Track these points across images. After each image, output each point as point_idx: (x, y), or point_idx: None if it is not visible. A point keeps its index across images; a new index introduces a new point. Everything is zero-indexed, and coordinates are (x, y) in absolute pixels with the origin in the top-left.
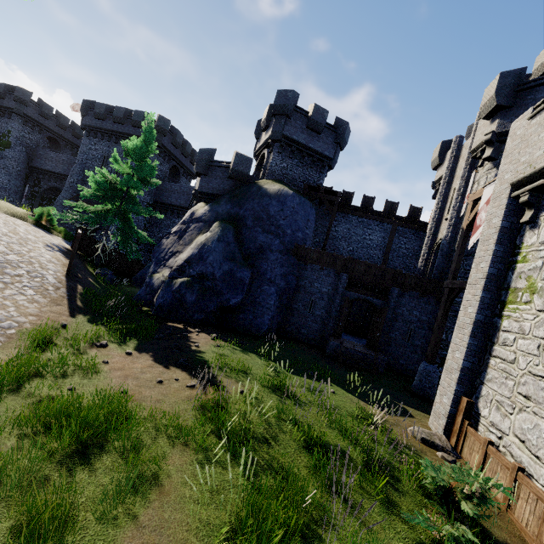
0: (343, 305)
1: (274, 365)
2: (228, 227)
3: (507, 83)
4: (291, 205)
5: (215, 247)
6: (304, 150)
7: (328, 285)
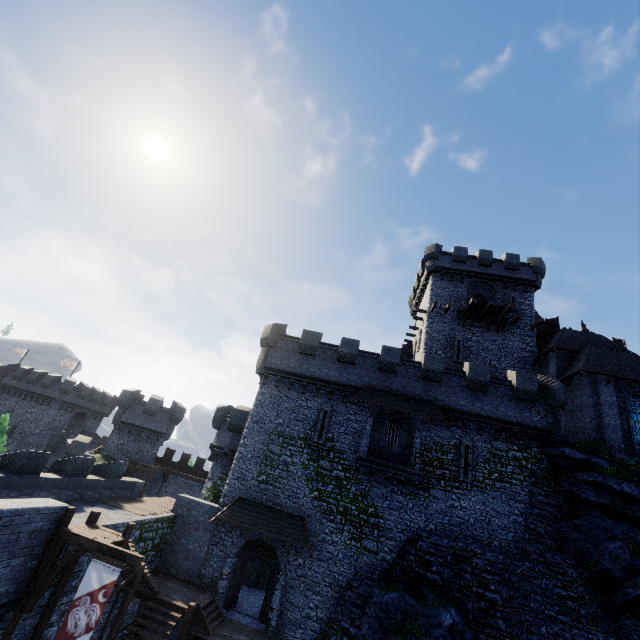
0: None
1: None
2: None
3: (219, 414)
4: None
5: None
6: (139, 430)
7: None
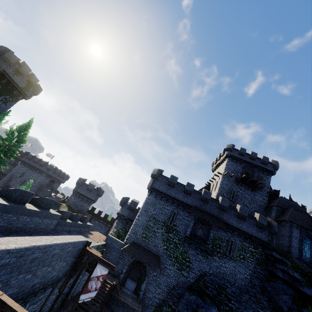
0: None
1: None
2: None
3: (123, 200)
4: None
5: None
6: (83, 196)
7: None
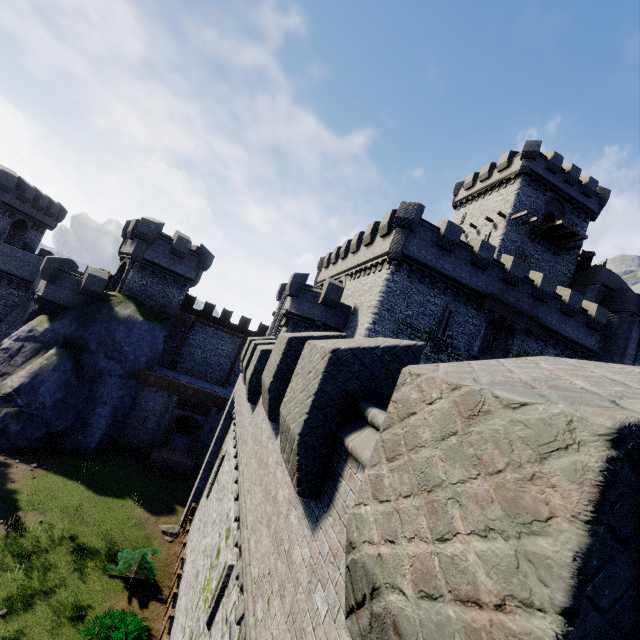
0: (170, 422)
1: (83, 488)
2: (67, 356)
3: (297, 281)
4: (139, 332)
5: (49, 378)
6: (166, 272)
7: (161, 404)
